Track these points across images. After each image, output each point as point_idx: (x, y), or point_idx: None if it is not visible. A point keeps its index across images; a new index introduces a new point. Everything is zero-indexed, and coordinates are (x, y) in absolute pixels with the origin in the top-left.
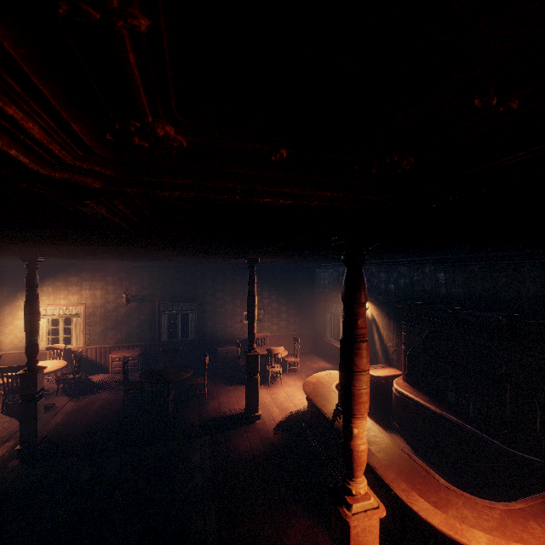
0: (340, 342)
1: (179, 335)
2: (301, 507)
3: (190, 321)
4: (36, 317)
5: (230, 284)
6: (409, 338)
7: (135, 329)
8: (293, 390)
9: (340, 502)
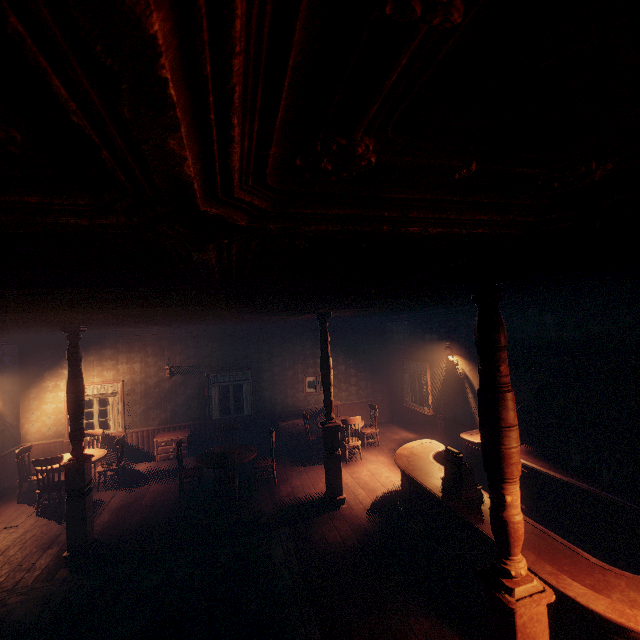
0: (478, 395)
1: (232, 411)
2: (417, 605)
3: (244, 393)
4: (80, 396)
5: (288, 347)
6: (515, 394)
7: (182, 406)
8: (376, 467)
9: (496, 587)
